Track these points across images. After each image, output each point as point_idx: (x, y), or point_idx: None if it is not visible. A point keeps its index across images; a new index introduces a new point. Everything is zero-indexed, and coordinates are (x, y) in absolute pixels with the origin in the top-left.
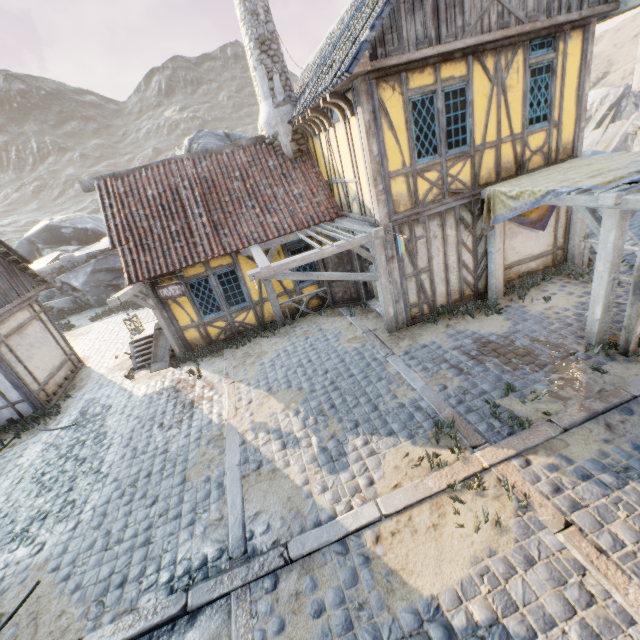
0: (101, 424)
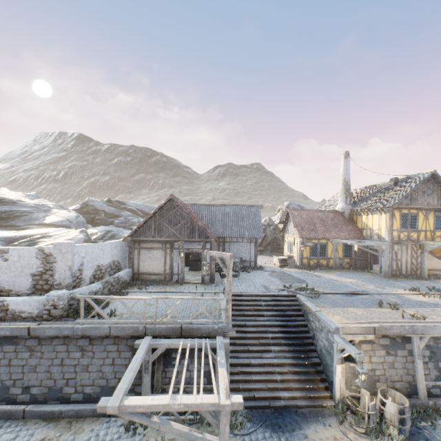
0: (286, 273)
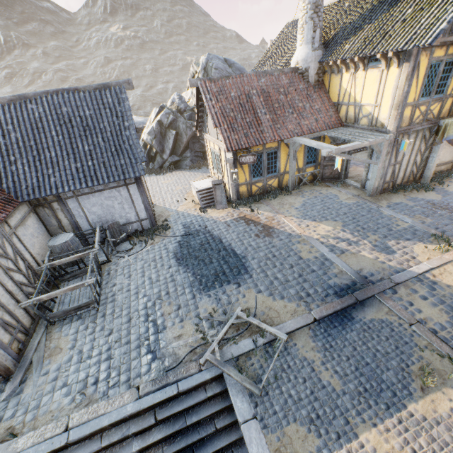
0: (210, 234)
